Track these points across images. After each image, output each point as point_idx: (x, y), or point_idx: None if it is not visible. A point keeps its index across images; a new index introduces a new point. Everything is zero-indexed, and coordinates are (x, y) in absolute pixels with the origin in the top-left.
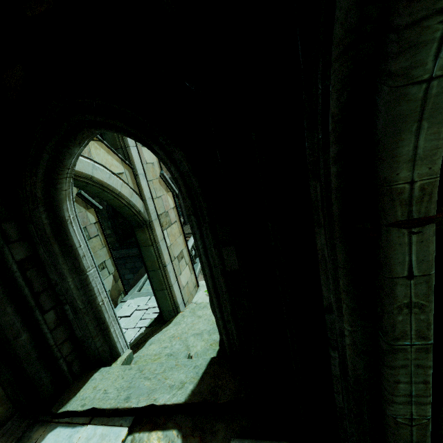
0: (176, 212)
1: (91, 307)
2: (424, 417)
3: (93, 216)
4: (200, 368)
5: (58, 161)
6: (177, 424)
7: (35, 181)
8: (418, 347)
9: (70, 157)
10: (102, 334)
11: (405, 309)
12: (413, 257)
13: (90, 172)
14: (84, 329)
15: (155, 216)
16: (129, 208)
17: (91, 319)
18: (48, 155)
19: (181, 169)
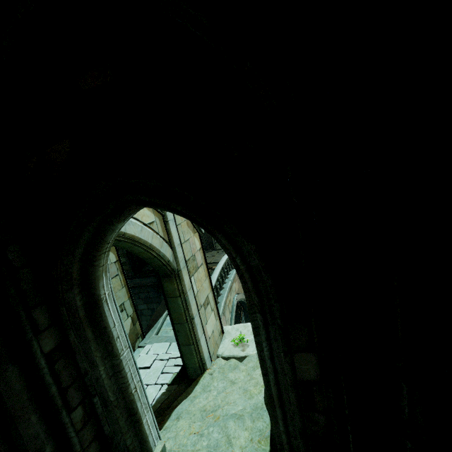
0: (202, 253)
1: (122, 396)
2: None
3: (113, 254)
4: None
5: (98, 237)
6: None
7: (72, 259)
8: None
9: (112, 232)
10: (132, 427)
11: None
12: None
13: (123, 229)
14: (114, 424)
15: (183, 263)
16: (158, 259)
17: (122, 411)
18: (89, 234)
19: (247, 260)
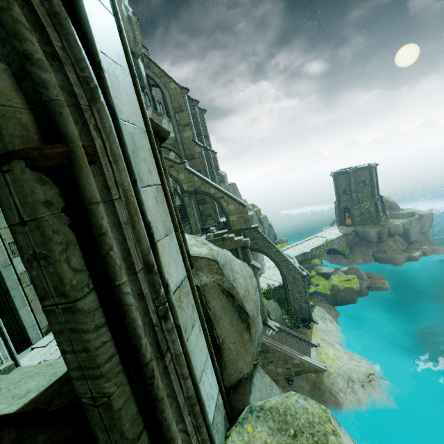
0: None
1: None
2: (103, 394)
3: None
4: (57, 375)
5: None
6: (1, 438)
7: None
8: (63, 307)
9: None
10: None
11: (34, 262)
12: (16, 199)
13: None
14: None
15: None
16: None
17: None
18: None
19: None
